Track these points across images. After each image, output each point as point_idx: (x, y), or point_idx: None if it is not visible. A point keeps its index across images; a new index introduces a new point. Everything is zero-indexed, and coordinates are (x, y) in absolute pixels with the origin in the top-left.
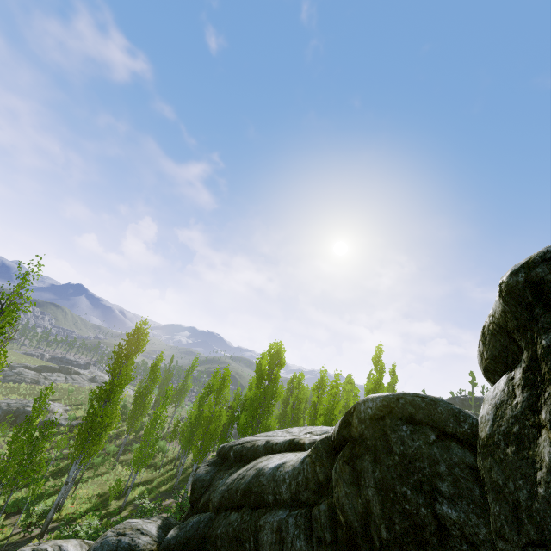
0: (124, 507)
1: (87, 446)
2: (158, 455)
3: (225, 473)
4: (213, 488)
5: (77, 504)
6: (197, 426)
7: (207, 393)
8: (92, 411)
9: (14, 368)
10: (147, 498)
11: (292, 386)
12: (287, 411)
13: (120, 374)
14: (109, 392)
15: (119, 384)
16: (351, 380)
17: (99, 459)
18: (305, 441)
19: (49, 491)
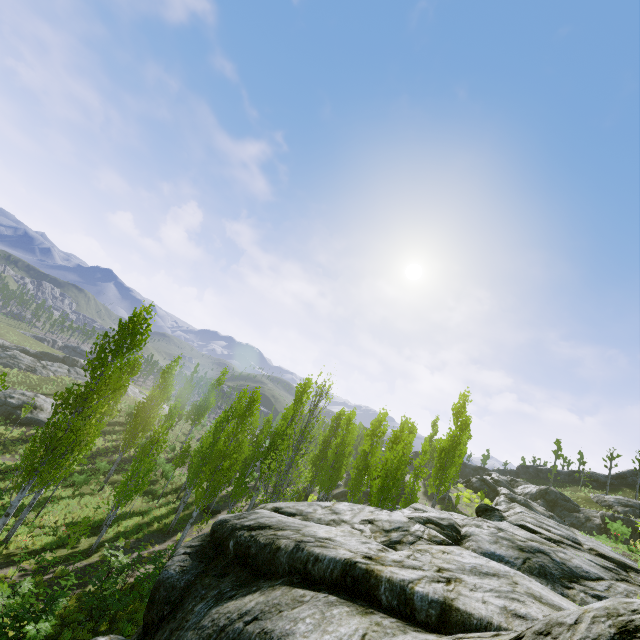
0: (97, 548)
1: (40, 469)
2: (162, 481)
3: (211, 586)
4: (180, 617)
5: (36, 534)
6: (209, 458)
7: (228, 418)
8: (54, 421)
9: (8, 350)
10: (132, 538)
11: (337, 424)
12: (326, 454)
13: (102, 375)
14: (83, 398)
15: (97, 390)
16: (413, 429)
17: (82, 477)
18: (378, 578)
19: (1, 512)
